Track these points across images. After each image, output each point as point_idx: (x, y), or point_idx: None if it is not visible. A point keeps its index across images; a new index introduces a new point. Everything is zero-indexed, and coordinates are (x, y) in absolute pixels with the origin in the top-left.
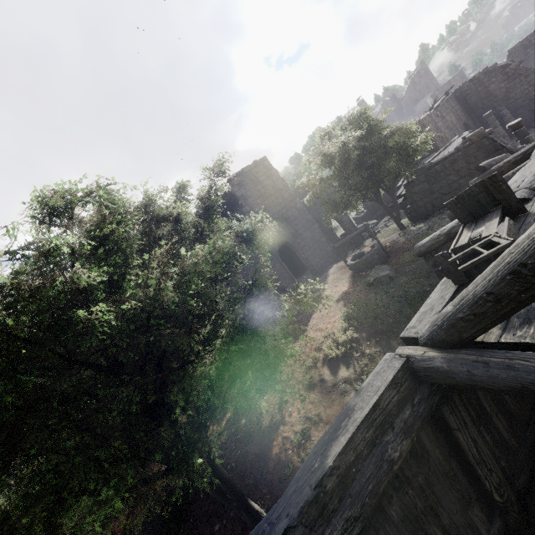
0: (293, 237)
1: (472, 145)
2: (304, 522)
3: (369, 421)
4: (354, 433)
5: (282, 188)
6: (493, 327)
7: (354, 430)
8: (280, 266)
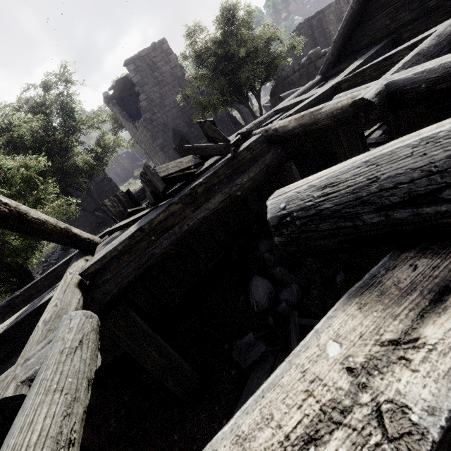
0: (188, 127)
1: (312, 63)
2: (0, 312)
3: (46, 278)
4: (35, 282)
5: (180, 76)
6: (72, 246)
7: (35, 281)
8: (173, 152)
